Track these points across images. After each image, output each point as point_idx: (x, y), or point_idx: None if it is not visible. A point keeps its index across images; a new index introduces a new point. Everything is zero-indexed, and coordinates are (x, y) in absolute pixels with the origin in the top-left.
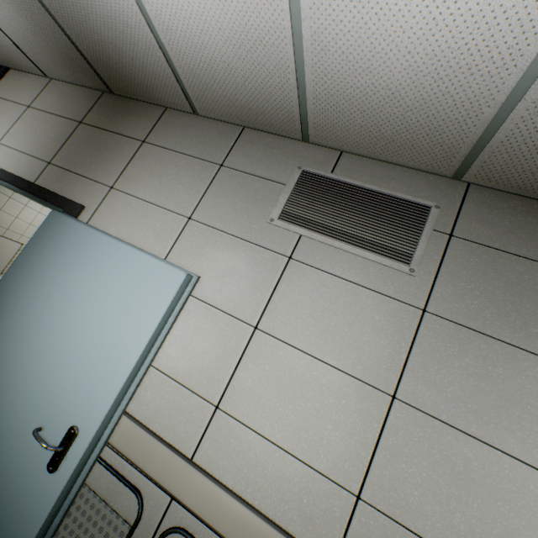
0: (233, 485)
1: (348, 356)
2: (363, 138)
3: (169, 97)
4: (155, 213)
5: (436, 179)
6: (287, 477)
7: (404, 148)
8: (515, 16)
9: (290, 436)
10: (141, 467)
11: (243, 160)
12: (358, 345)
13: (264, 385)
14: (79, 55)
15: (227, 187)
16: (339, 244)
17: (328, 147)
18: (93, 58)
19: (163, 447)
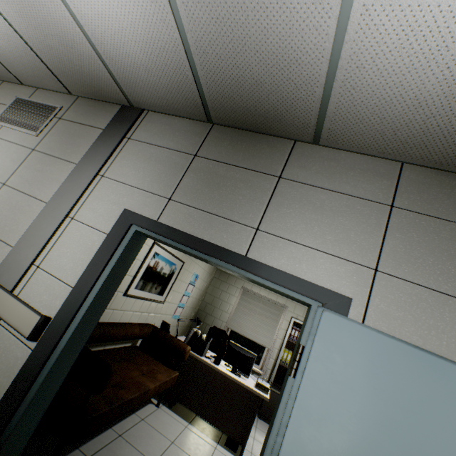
0: None
1: None
2: (31, 77)
3: None
4: None
5: (68, 96)
6: None
7: (44, 80)
8: None
9: None
10: None
11: None
12: (2, 167)
13: None
14: None
15: None
16: (15, 127)
17: (33, 87)
18: None
19: None
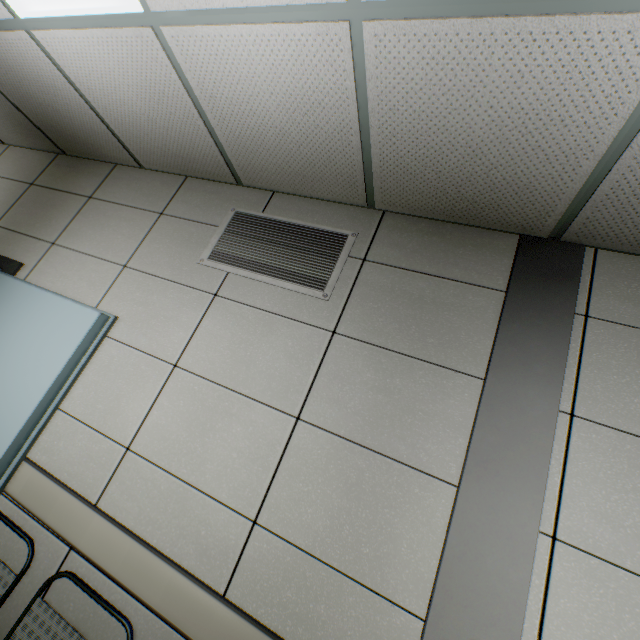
0: (134, 526)
1: (260, 384)
2: (282, 176)
3: (114, 153)
4: (92, 265)
5: (356, 210)
6: (189, 511)
7: (317, 182)
8: (323, 58)
9: (196, 469)
10: (41, 517)
11: (182, 207)
12: (270, 371)
13: (177, 421)
14: (26, 119)
15: (164, 233)
16: (261, 277)
17: (261, 189)
18: (39, 121)
19: (66, 493)
